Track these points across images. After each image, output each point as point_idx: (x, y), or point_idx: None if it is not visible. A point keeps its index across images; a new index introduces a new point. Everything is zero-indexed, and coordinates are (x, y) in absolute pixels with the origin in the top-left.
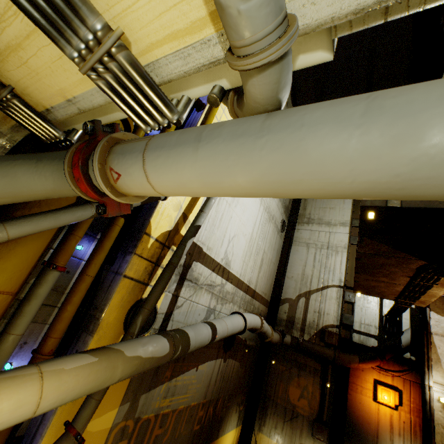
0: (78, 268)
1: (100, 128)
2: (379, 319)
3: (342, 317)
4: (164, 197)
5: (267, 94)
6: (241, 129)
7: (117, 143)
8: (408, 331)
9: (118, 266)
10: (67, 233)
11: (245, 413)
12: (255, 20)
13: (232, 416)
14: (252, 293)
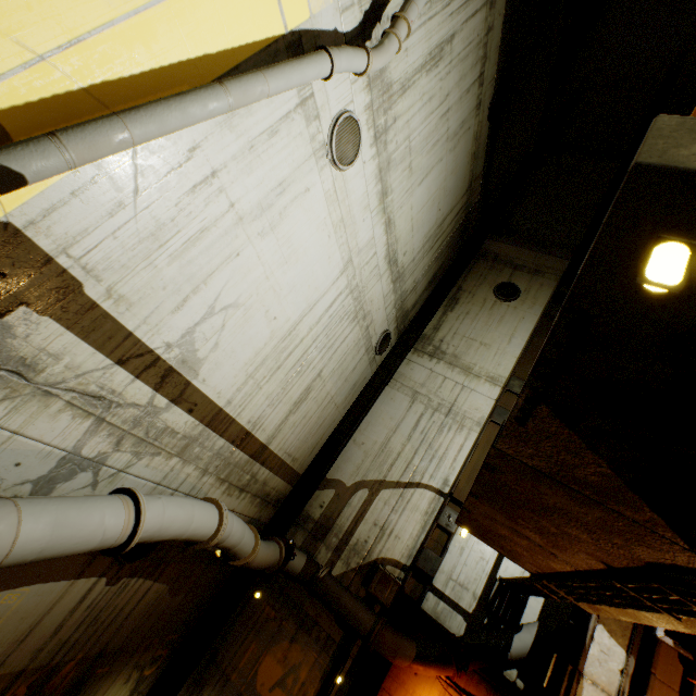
0: None
1: None
2: (488, 582)
3: (420, 554)
4: None
5: None
6: None
7: None
8: (533, 631)
9: None
10: None
11: (157, 681)
12: None
13: (111, 691)
14: (255, 450)
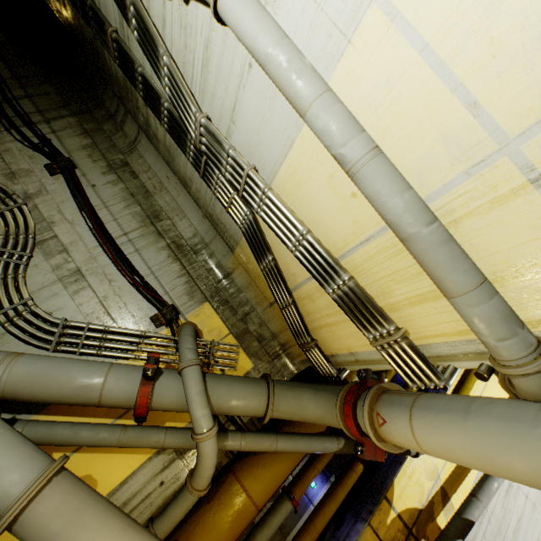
0: (305, 511)
1: (370, 375)
2: None
3: None
4: (414, 452)
5: (534, 389)
6: (512, 412)
7: (384, 392)
8: None
9: (345, 532)
10: (309, 461)
11: None
12: (509, 350)
13: None
14: None
